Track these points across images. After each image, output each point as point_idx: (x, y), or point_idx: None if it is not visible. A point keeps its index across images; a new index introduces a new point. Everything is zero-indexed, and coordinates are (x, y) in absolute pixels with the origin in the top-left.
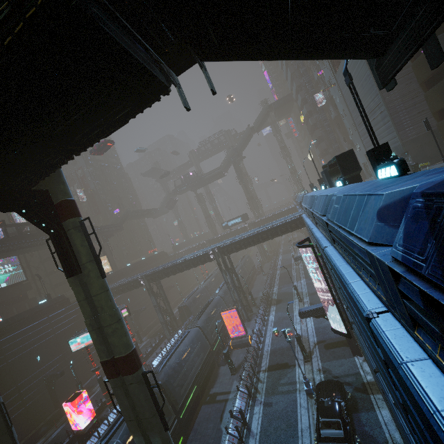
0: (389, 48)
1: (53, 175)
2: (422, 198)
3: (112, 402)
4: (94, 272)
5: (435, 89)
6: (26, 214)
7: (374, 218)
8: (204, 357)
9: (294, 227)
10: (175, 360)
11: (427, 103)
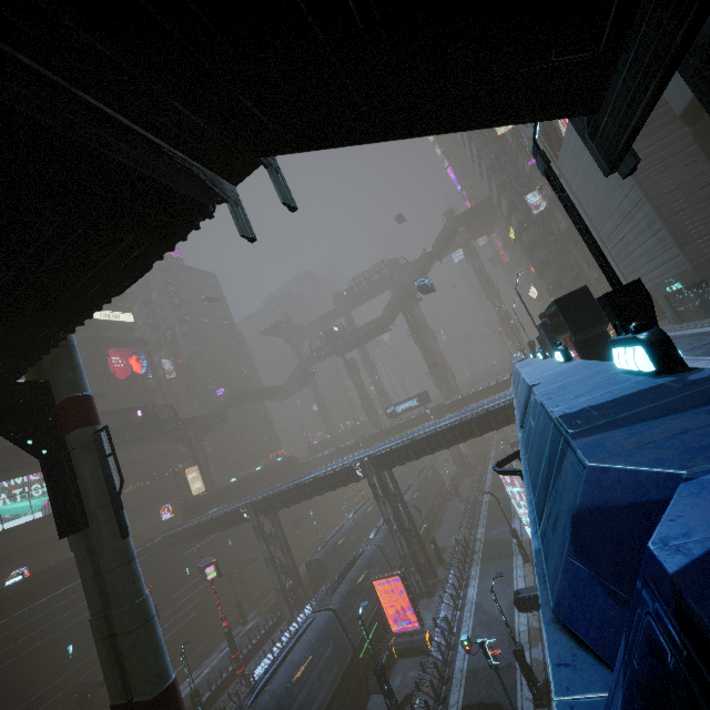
0: (606, 90)
1: (57, 355)
2: (679, 632)
3: None
4: (108, 528)
5: None
6: None
7: (566, 537)
8: (339, 675)
9: (503, 421)
10: (285, 678)
11: None
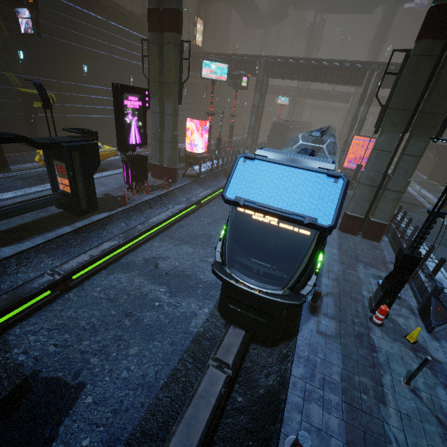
0: None
1: None
2: None
3: (381, 84)
4: None
5: None
6: None
7: None
8: None
9: None
10: None
11: None
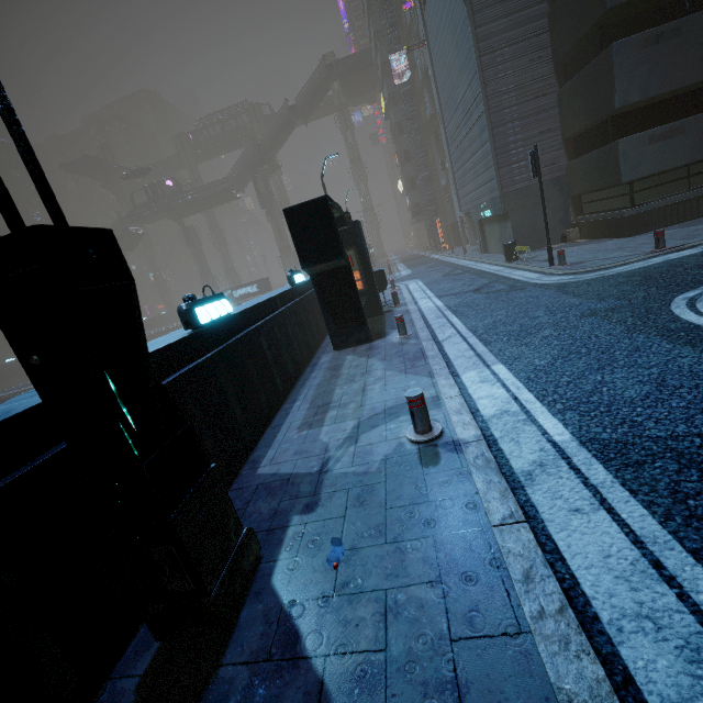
0: None
1: None
2: None
3: None
4: None
5: (576, 82)
6: None
7: None
8: None
9: None
10: None
11: (559, 113)
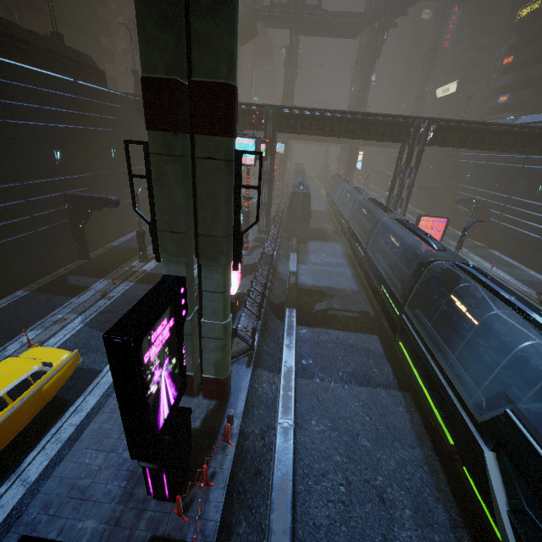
0: None
1: None
2: None
3: None
4: None
5: None
6: None
7: None
8: None
9: None
10: (395, 249)
11: None
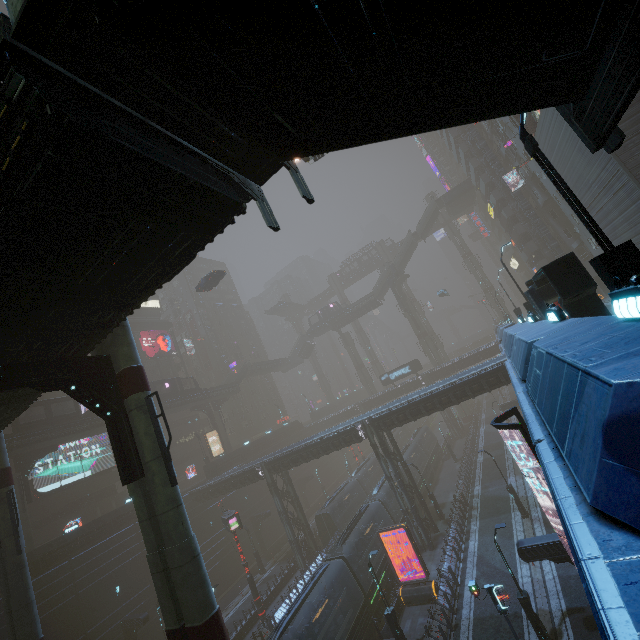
0: (591, 80)
1: (116, 334)
2: None
3: None
4: (160, 477)
5: None
6: (75, 391)
7: (597, 444)
8: (353, 618)
9: (494, 383)
10: (305, 620)
11: None
